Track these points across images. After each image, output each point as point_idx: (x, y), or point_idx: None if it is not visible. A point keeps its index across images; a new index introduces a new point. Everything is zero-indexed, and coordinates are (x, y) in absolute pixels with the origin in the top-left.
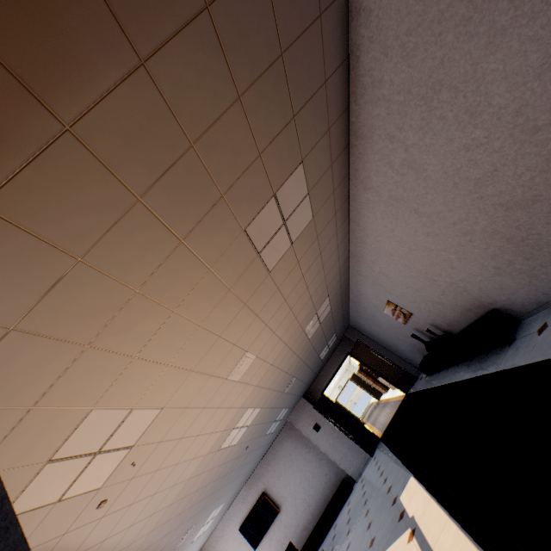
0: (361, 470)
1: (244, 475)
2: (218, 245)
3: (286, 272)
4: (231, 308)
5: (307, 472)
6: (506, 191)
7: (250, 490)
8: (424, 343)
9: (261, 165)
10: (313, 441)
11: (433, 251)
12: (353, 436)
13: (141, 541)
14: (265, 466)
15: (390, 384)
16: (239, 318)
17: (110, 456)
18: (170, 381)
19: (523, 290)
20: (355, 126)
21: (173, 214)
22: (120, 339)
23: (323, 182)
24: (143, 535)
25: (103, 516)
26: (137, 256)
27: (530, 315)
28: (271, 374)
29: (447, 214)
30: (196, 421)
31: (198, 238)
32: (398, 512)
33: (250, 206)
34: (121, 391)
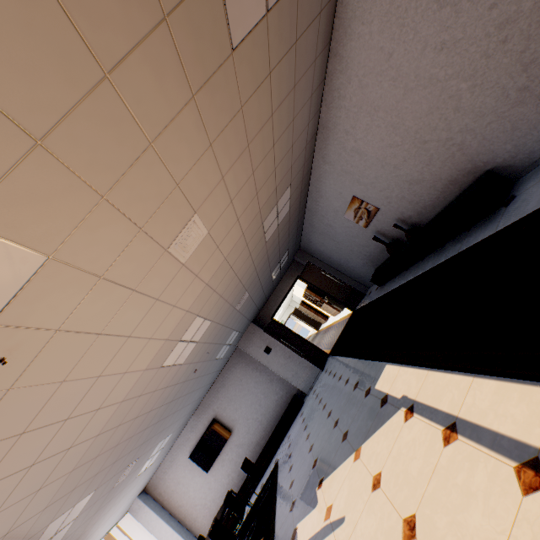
0: (312, 384)
1: (192, 404)
2: None
3: (254, 80)
4: (168, 83)
5: (259, 393)
6: None
7: (199, 419)
8: (385, 245)
9: None
10: (265, 363)
11: (439, 84)
12: (304, 354)
13: (58, 484)
14: (214, 394)
15: (333, 310)
16: (184, 125)
17: None
18: (54, 197)
19: None
20: None
21: None
22: None
23: None
24: (60, 477)
25: None
26: None
27: (534, 167)
28: (224, 276)
29: None
30: (123, 311)
31: None
32: (377, 400)
33: None
34: None
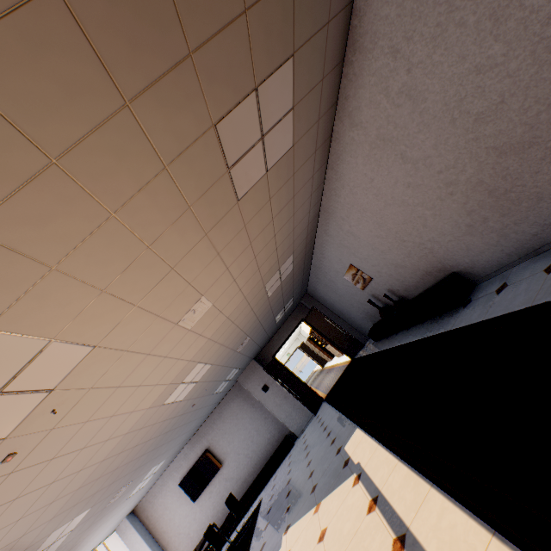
0: (304, 427)
1: (188, 433)
2: (179, 134)
3: (256, 208)
4: (189, 234)
5: (252, 430)
6: (506, 131)
7: (193, 447)
8: (378, 308)
9: (245, 31)
10: (261, 401)
11: (409, 206)
12: (300, 396)
13: (66, 498)
14: (210, 424)
15: (337, 352)
16: (198, 250)
17: (18, 400)
18: (106, 314)
19: (489, 251)
20: (355, 32)
21: (115, 48)
22: (28, 234)
23: (310, 101)
24: (68, 493)
25: (12, 473)
26: (52, 99)
27: (488, 278)
28: (226, 329)
29: (435, 160)
30: (138, 369)
31: (152, 109)
32: (342, 460)
33: (226, 91)
34: (32, 313)
